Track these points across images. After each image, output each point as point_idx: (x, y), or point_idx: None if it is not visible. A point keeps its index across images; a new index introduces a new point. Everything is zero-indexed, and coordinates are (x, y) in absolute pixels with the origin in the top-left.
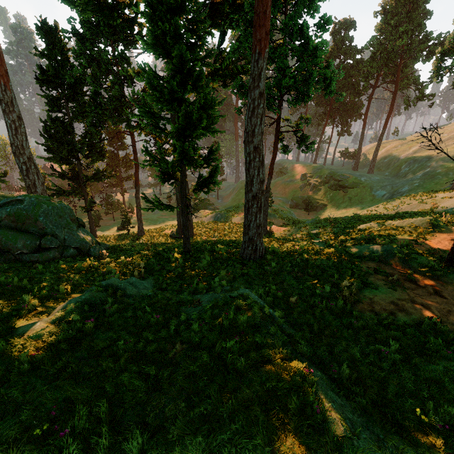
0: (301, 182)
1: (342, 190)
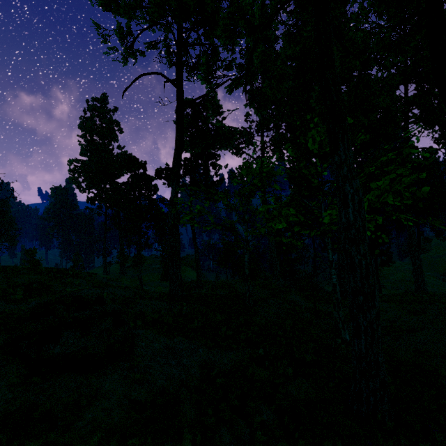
0: None
1: None
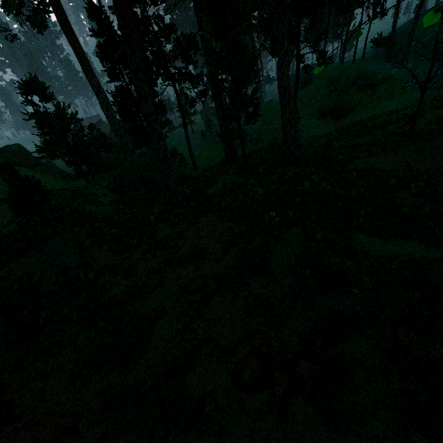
0: (327, 89)
1: (370, 89)
